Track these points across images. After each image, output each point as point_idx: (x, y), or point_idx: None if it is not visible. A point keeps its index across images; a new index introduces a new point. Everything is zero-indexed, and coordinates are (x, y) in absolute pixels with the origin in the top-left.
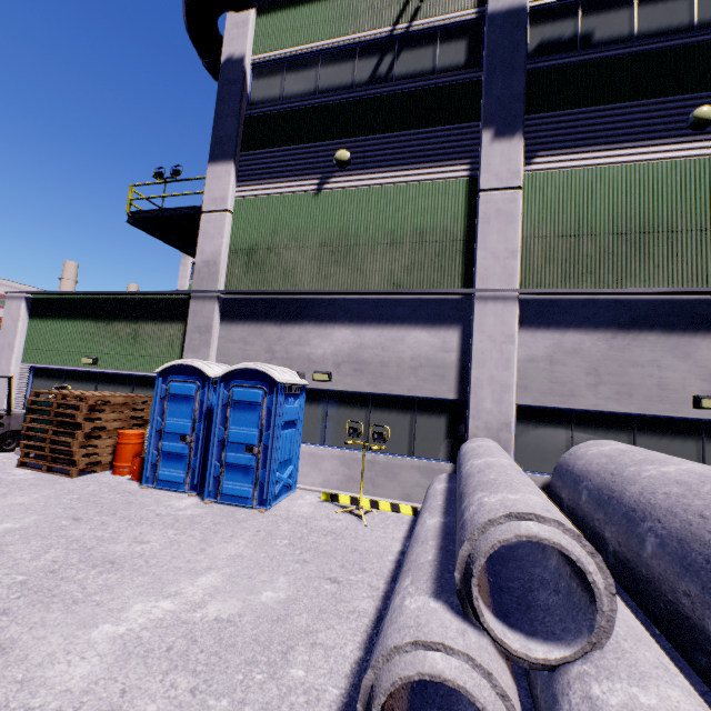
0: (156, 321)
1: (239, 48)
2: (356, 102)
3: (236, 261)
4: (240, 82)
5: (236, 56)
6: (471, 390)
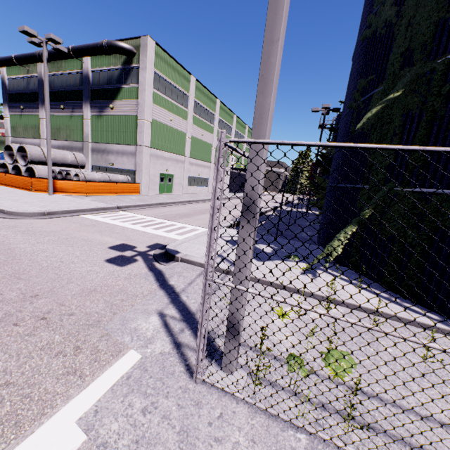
0: (2, 143)
1: (3, 75)
2: (24, 94)
3: (12, 130)
4: (5, 85)
5: (3, 77)
6: None
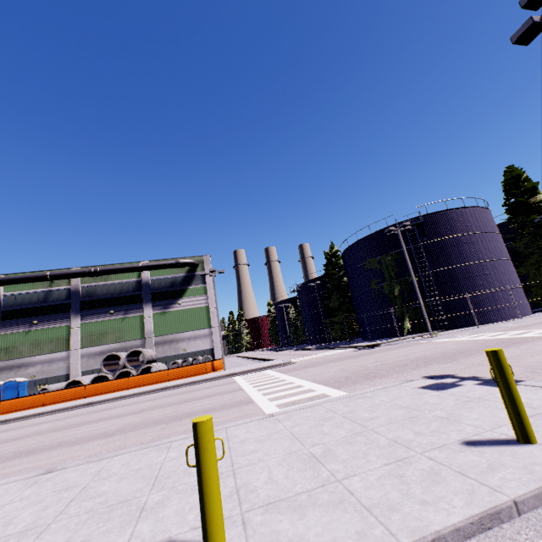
0: None
1: None
2: (39, 307)
3: (2, 352)
4: None
5: None
6: (71, 371)
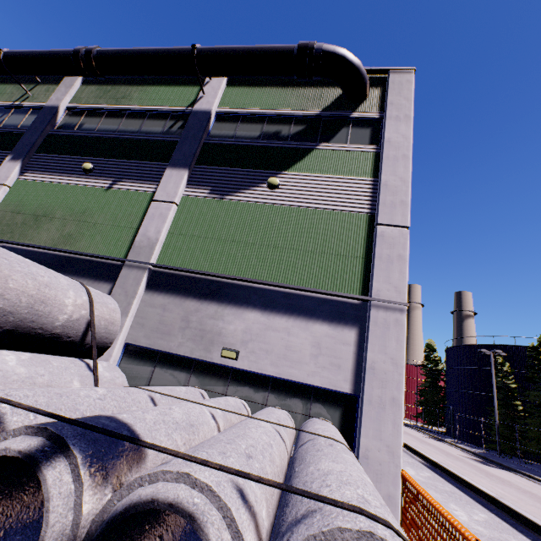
0: None
1: None
2: None
3: None
4: None
5: None
6: None
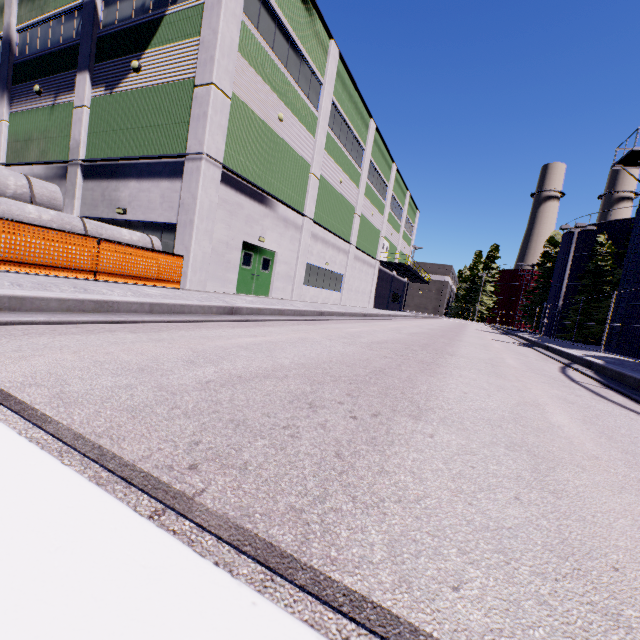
0: None
1: None
2: None
3: None
4: None
5: None
6: None
